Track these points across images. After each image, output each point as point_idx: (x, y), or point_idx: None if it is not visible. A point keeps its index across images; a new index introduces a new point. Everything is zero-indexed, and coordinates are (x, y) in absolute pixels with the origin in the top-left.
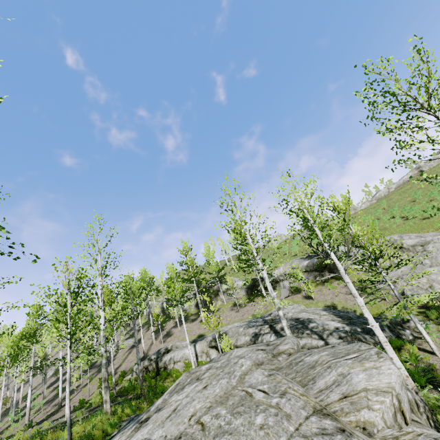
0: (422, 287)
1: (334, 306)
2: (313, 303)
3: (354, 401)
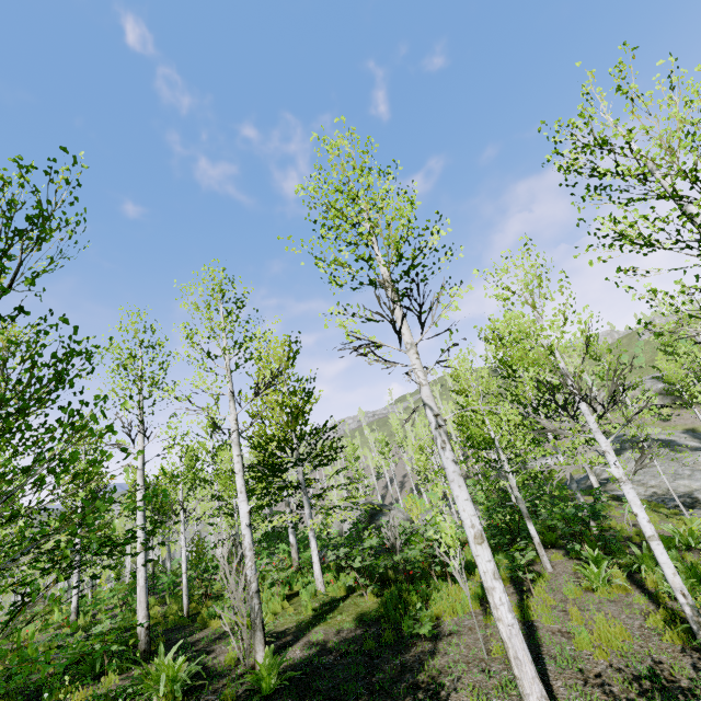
0: None
1: (694, 430)
2: (670, 426)
3: (698, 464)
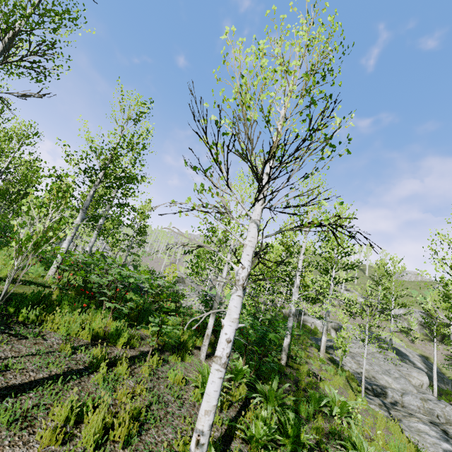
0: None
1: (427, 358)
2: (413, 347)
3: (409, 376)
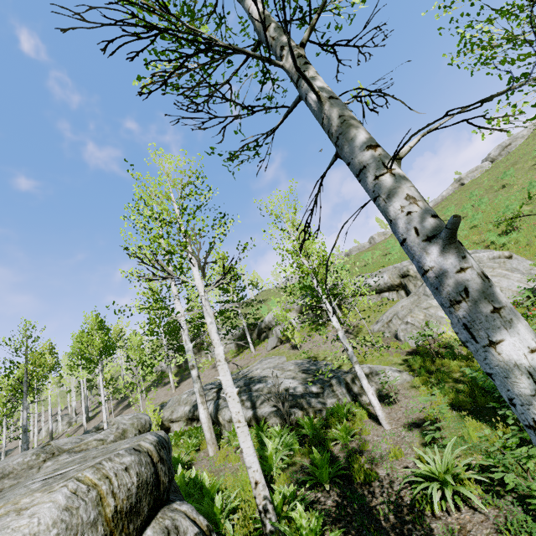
0: (418, 326)
1: (316, 358)
2: (296, 354)
3: None
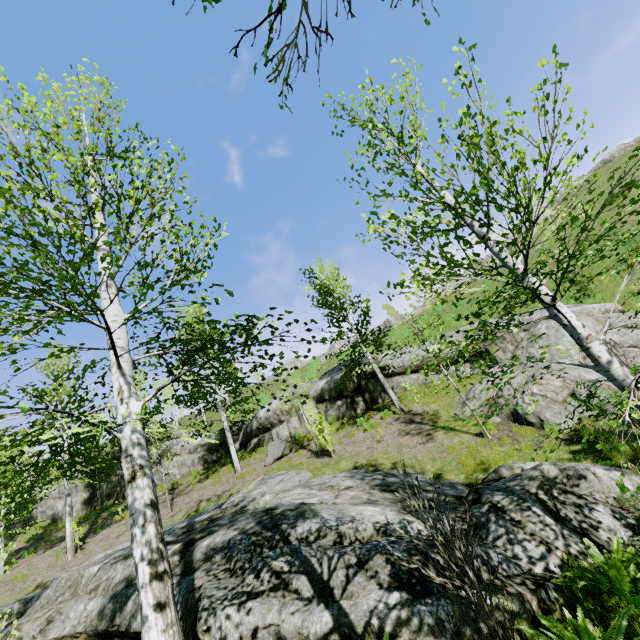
0: (554, 398)
1: (375, 466)
2: (329, 464)
3: None
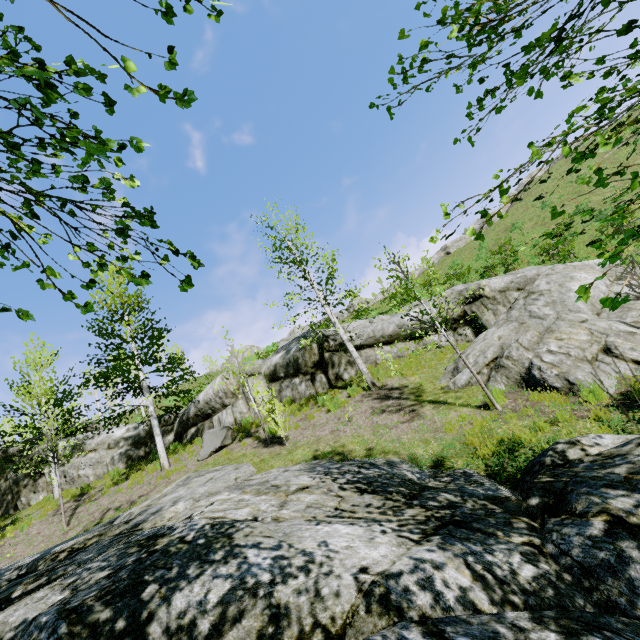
0: (580, 356)
1: (342, 453)
2: (280, 454)
3: None
